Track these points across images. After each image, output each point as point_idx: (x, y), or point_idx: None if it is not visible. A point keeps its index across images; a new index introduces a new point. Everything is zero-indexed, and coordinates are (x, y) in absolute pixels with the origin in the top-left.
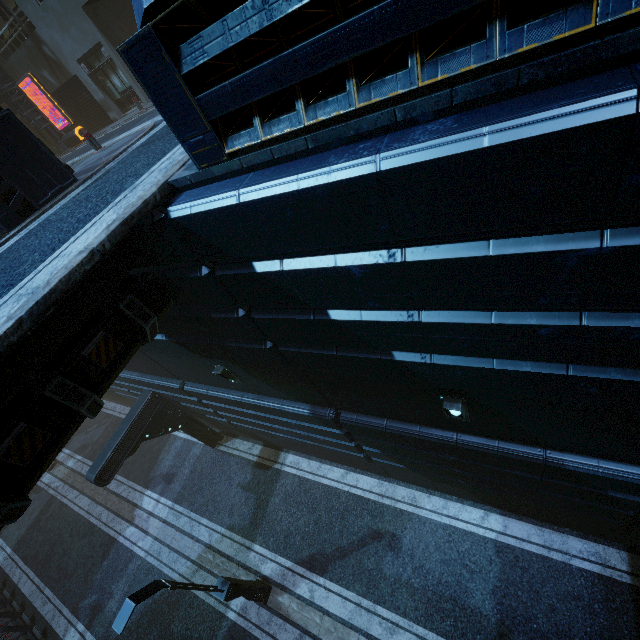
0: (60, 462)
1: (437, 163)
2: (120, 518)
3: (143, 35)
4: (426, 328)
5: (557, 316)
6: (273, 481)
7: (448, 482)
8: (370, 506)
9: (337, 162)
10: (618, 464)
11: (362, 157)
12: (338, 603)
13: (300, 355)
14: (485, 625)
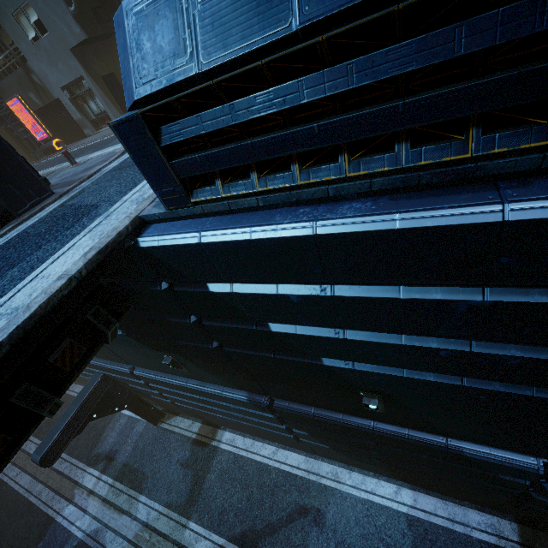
0: None
1: (360, 234)
2: (60, 496)
3: (132, 118)
4: (350, 343)
5: (453, 342)
6: (210, 458)
7: (366, 461)
8: (298, 482)
9: (282, 222)
10: (505, 452)
11: (302, 222)
12: None
13: (242, 355)
14: None
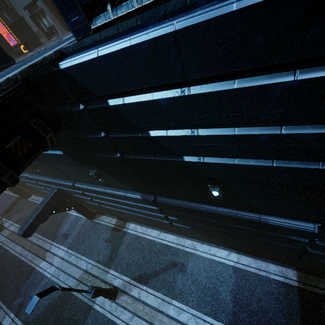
0: (6, 228)
1: (207, 23)
2: (38, 257)
3: None
4: (201, 139)
5: (269, 129)
6: (122, 237)
7: (211, 235)
8: (171, 249)
9: (152, 28)
10: (295, 221)
11: (166, 23)
12: (152, 299)
13: (135, 160)
14: (226, 308)
